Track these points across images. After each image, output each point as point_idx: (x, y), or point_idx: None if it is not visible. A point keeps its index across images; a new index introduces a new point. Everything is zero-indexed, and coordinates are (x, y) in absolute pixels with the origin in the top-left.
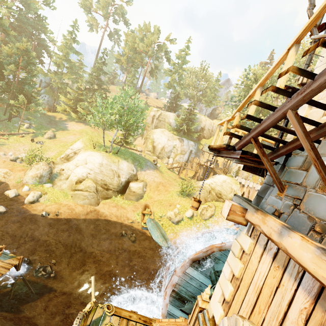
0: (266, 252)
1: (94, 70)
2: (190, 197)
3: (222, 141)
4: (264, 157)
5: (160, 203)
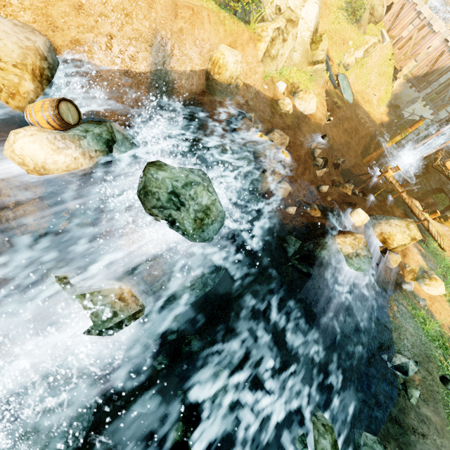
0: None
1: None
2: (359, 24)
3: None
4: None
5: (332, 40)
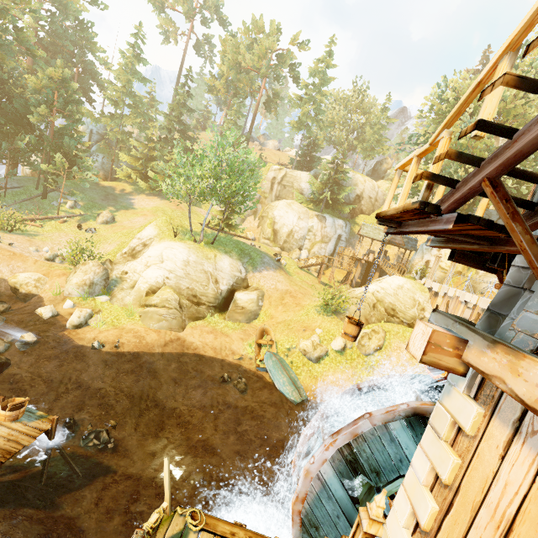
0: (521, 440)
1: (173, 106)
2: (339, 315)
3: None
4: (516, 222)
5: (287, 326)
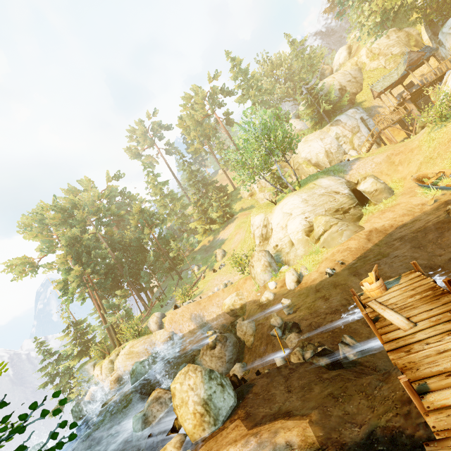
0: None
1: (188, 178)
2: None
3: (383, 69)
4: None
5: (431, 159)
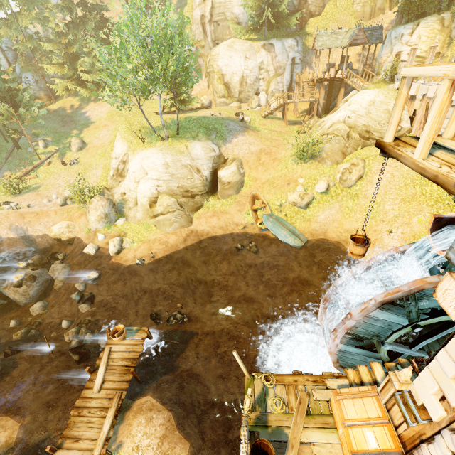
0: None
1: None
2: (316, 159)
3: (351, 4)
4: None
5: (272, 185)
